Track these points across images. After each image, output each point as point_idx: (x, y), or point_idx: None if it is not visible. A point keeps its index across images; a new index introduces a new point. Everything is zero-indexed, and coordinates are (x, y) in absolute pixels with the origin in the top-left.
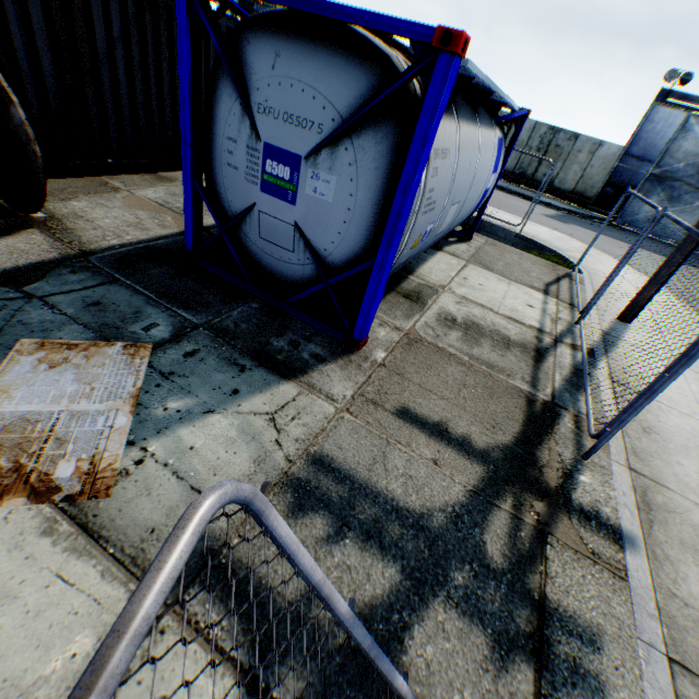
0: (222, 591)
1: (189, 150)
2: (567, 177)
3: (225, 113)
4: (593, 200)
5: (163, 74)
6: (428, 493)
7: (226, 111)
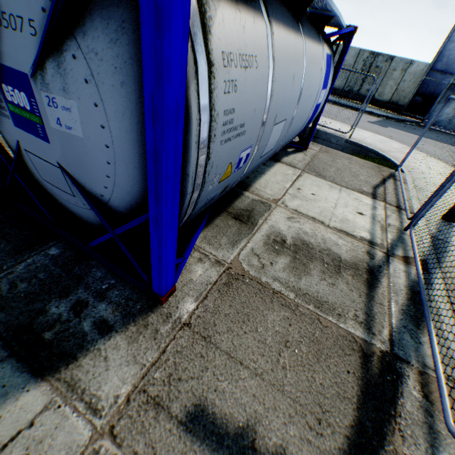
0: None
1: None
2: (384, 91)
3: None
4: (405, 107)
5: None
6: None
7: None
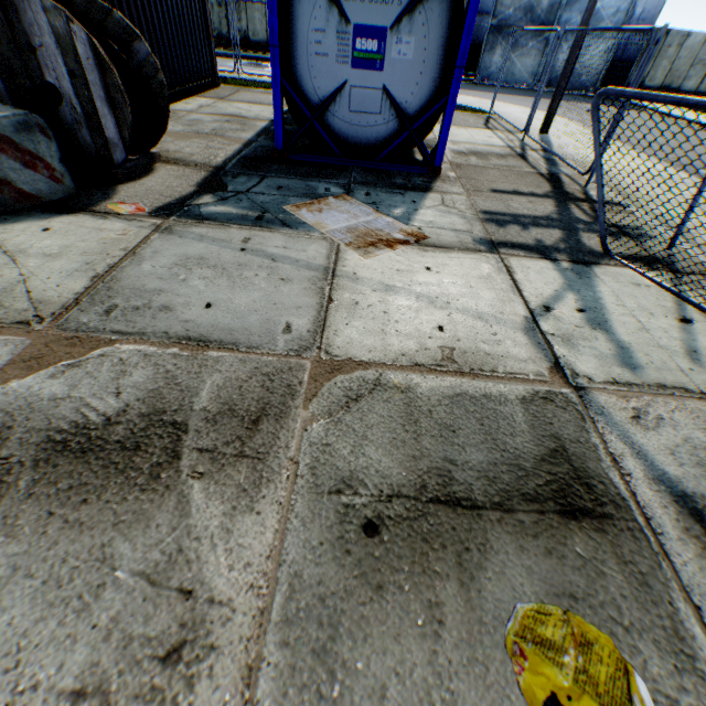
0: (509, 248)
1: (278, 51)
2: None
3: (309, 9)
4: None
5: (122, 3)
6: (540, 211)
7: (310, 8)
